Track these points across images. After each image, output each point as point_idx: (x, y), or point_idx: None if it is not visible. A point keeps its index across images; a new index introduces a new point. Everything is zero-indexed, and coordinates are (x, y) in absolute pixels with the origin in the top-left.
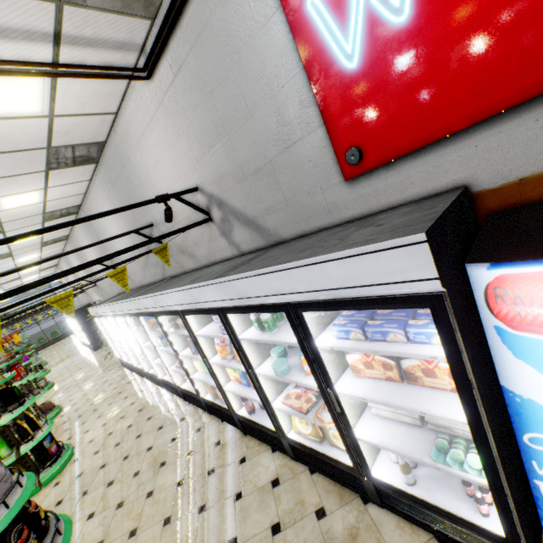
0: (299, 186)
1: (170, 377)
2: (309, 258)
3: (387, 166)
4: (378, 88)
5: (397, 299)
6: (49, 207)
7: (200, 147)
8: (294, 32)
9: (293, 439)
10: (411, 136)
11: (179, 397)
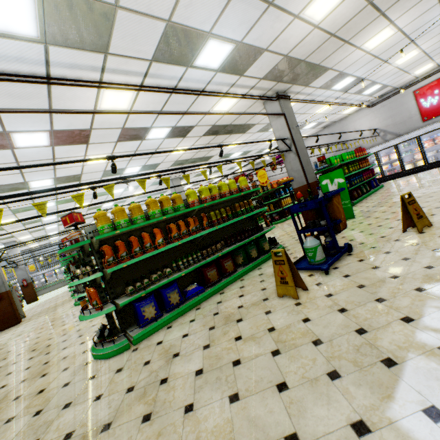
0: (411, 124)
1: None
2: (424, 127)
3: (430, 119)
4: (430, 110)
5: (436, 129)
6: None
7: (383, 120)
8: (417, 103)
9: (407, 169)
10: (435, 115)
11: None
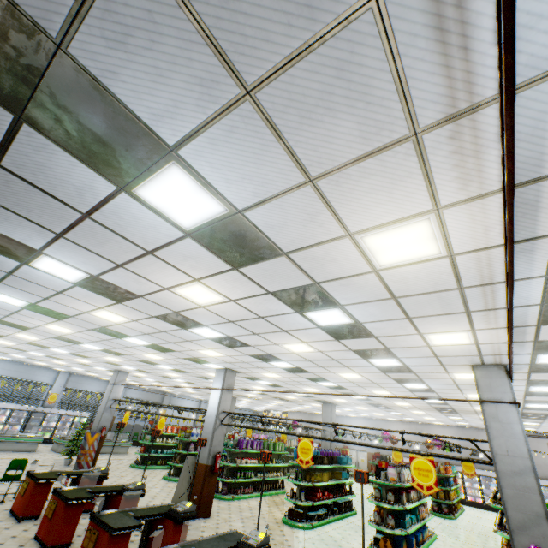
0: (546, 471)
1: (482, 499)
2: None
3: None
4: None
5: None
6: (426, 422)
7: None
8: None
9: None
10: None
11: (480, 508)
